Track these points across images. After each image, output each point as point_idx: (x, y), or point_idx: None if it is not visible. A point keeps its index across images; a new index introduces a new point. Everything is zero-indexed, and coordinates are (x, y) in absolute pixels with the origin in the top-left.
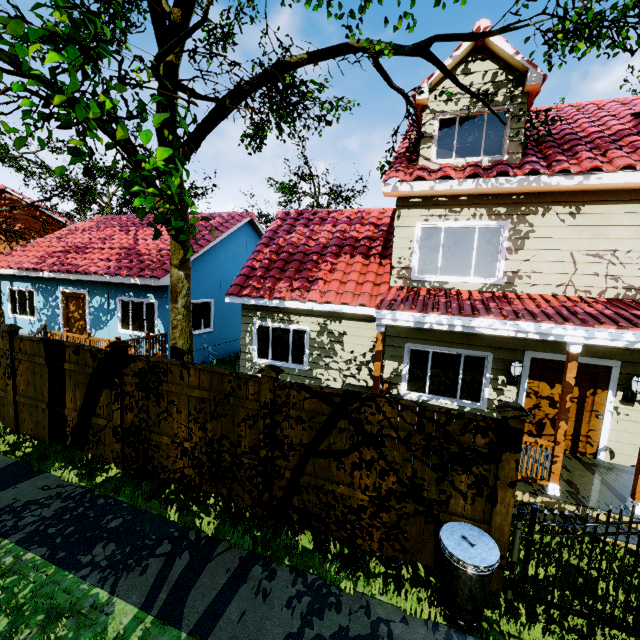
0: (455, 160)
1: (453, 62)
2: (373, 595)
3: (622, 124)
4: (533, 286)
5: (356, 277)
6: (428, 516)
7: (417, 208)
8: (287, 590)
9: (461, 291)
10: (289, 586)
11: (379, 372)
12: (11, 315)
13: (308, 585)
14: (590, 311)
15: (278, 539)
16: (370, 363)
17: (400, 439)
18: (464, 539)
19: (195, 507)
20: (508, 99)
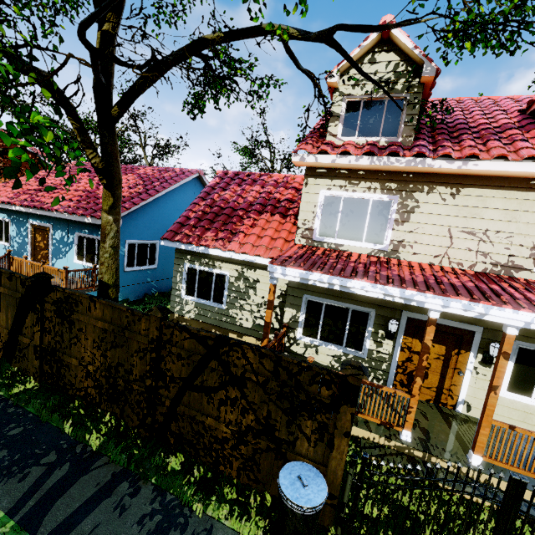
0: (357, 138)
1: (361, 51)
2: (219, 519)
3: (508, 118)
4: (414, 255)
5: (271, 233)
6: (277, 453)
7: (322, 178)
8: (144, 507)
9: (352, 254)
10: (147, 504)
11: (269, 318)
12: None
13: (164, 504)
14: (454, 282)
15: (152, 459)
16: (277, 308)
17: (259, 383)
18: (299, 479)
19: (90, 423)
20: (406, 88)
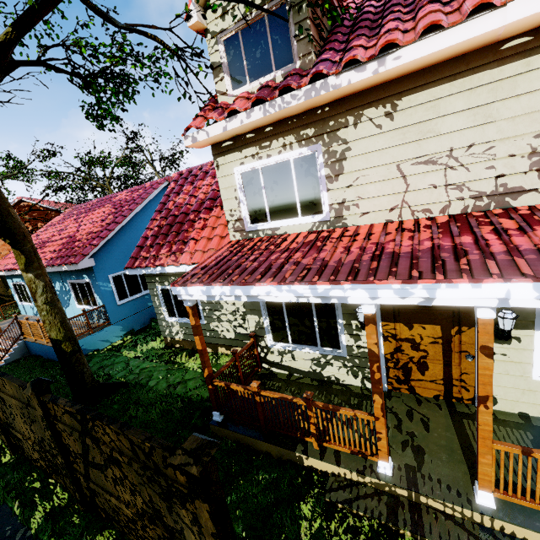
0: (249, 85)
1: None
2: None
3: None
4: (364, 215)
5: (220, 231)
6: None
7: (230, 152)
8: None
9: (289, 236)
10: None
11: (200, 346)
12: (20, 303)
13: None
14: (402, 248)
15: None
16: None
17: (126, 464)
18: None
19: (40, 499)
20: None
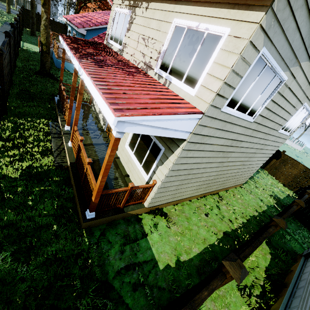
0: None
1: None
2: None
3: None
4: (126, 54)
5: None
6: None
7: None
8: None
9: (110, 49)
10: None
11: (61, 66)
12: None
13: None
14: (101, 57)
15: None
16: None
17: None
18: None
19: None
20: None
